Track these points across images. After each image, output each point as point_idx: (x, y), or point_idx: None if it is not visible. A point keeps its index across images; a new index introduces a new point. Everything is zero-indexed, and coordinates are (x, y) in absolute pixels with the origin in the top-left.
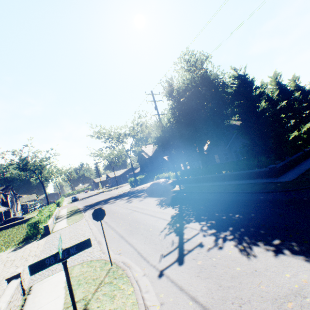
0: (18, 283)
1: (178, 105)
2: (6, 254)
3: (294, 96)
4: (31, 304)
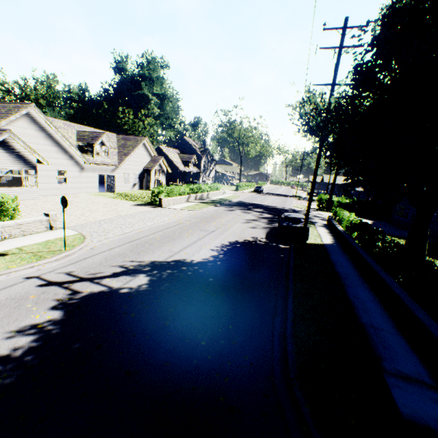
0: (43, 219)
1: None
2: (130, 204)
3: None
4: (36, 235)
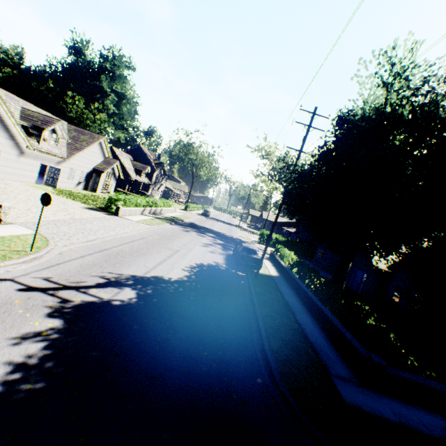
0: None
1: None
2: (80, 206)
3: None
4: None
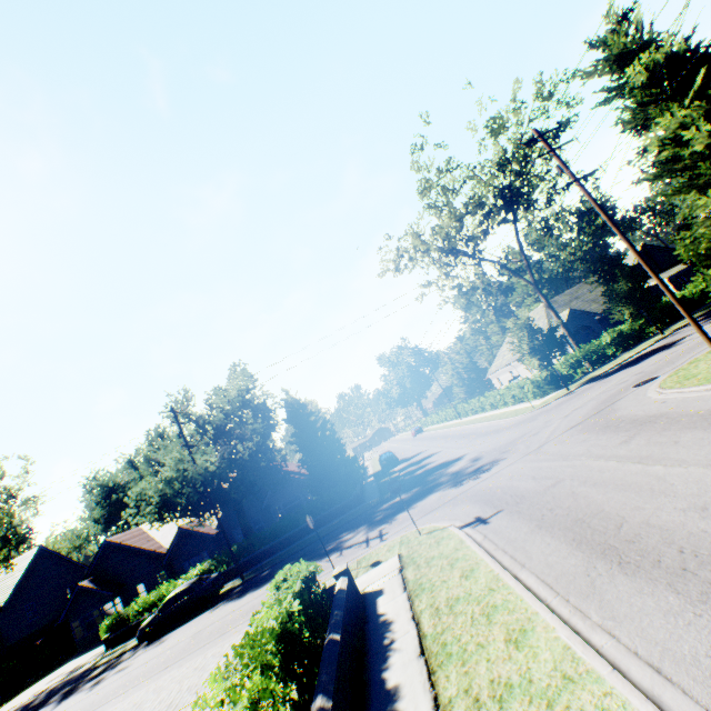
0: None
1: (193, 435)
2: None
3: (328, 427)
4: None
